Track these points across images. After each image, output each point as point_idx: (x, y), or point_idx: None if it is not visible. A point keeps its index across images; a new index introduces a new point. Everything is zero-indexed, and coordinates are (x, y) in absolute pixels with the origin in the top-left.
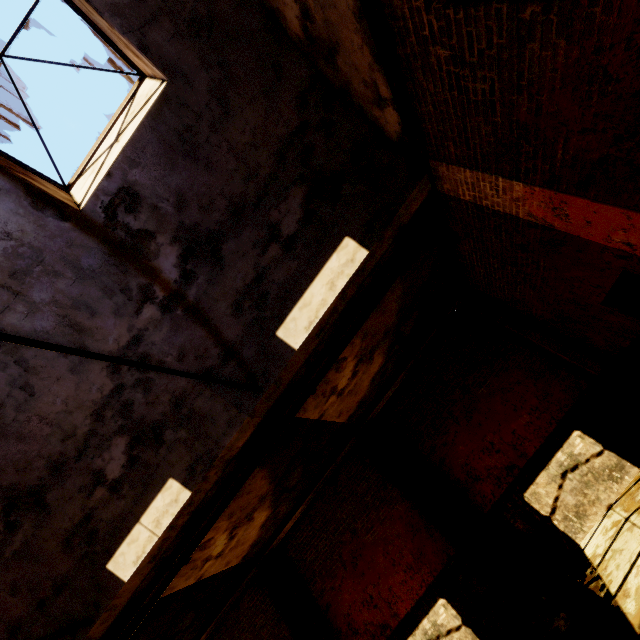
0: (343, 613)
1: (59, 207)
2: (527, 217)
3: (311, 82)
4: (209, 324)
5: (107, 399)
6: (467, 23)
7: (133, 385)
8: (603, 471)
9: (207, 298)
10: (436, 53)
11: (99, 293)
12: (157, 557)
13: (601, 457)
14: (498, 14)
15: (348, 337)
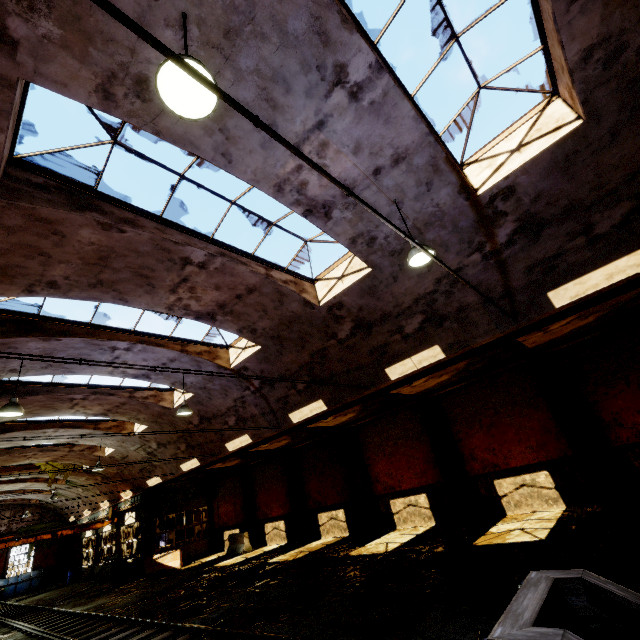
0: (469, 447)
1: (469, 193)
2: None
3: None
4: (505, 273)
5: (425, 295)
6: None
7: (442, 292)
8: None
9: (513, 258)
10: None
11: (456, 241)
12: (407, 376)
13: None
14: None
15: (589, 306)
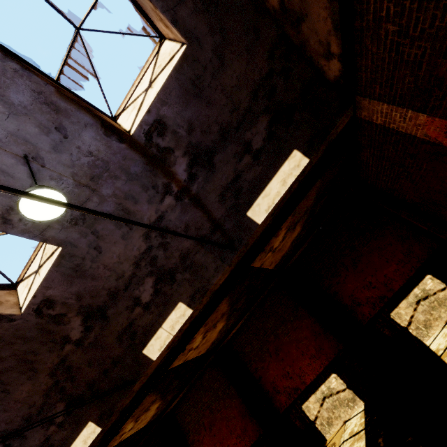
0: (270, 381)
1: (119, 134)
2: (423, 136)
3: (278, 40)
4: (204, 208)
5: (142, 255)
6: (418, 11)
7: (157, 246)
8: (445, 300)
9: (203, 191)
10: (386, 28)
11: (140, 189)
12: (170, 347)
13: (444, 291)
14: (445, 7)
15: (287, 215)
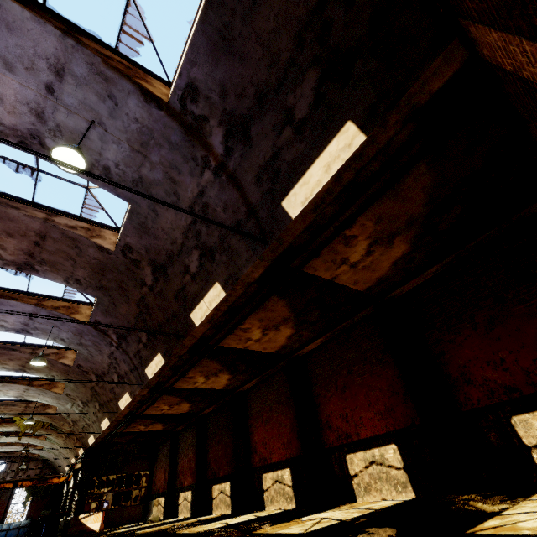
0: (326, 413)
1: (157, 101)
2: None
3: None
4: (241, 189)
5: (189, 227)
6: None
7: (201, 221)
8: None
9: (240, 169)
10: None
11: (181, 159)
12: (212, 322)
13: None
14: None
15: (351, 218)
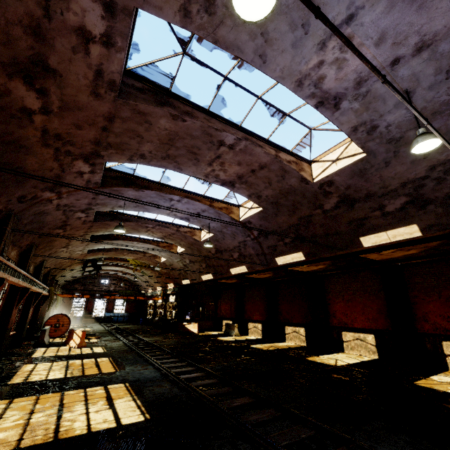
0: (423, 311)
1: None
2: None
3: None
4: None
5: (414, 180)
6: None
7: (433, 178)
8: None
9: None
10: None
11: None
12: (379, 246)
13: None
14: None
15: None
